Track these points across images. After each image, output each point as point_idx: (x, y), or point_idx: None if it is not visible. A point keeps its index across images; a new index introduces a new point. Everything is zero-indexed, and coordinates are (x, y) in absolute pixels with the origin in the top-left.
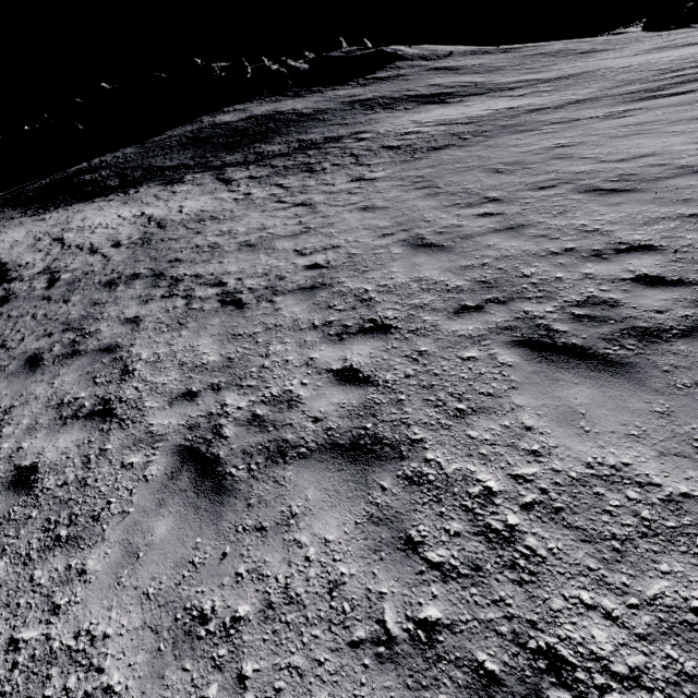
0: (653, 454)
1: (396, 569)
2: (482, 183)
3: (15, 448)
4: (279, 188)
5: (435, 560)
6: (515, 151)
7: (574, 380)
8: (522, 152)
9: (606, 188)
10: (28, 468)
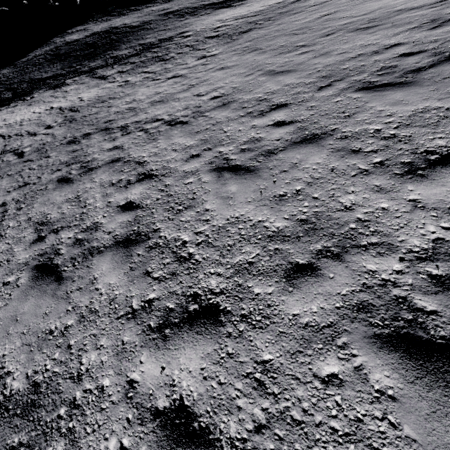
0: (436, 101)
1: (355, 158)
2: (290, 41)
3: (107, 203)
4: (147, 73)
5: (369, 150)
6: (298, 23)
7: (392, 93)
8: (303, 22)
9: (364, 27)
10: (127, 204)
